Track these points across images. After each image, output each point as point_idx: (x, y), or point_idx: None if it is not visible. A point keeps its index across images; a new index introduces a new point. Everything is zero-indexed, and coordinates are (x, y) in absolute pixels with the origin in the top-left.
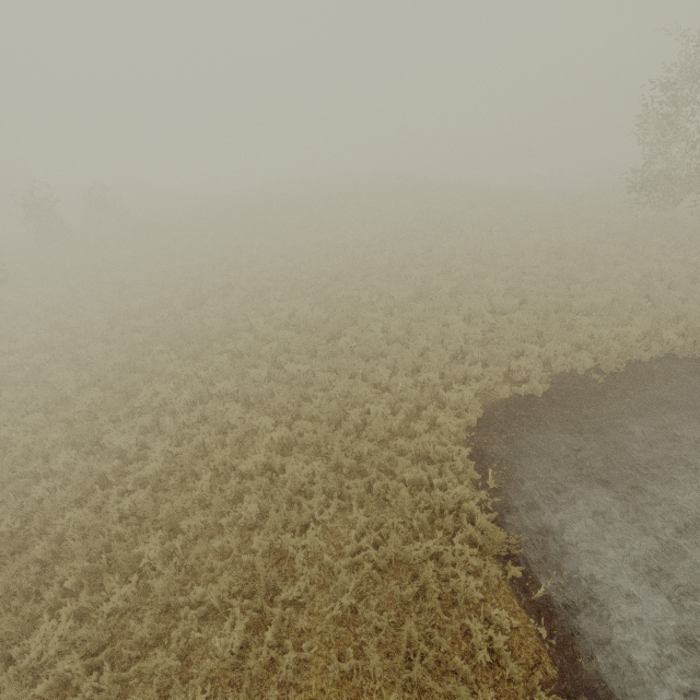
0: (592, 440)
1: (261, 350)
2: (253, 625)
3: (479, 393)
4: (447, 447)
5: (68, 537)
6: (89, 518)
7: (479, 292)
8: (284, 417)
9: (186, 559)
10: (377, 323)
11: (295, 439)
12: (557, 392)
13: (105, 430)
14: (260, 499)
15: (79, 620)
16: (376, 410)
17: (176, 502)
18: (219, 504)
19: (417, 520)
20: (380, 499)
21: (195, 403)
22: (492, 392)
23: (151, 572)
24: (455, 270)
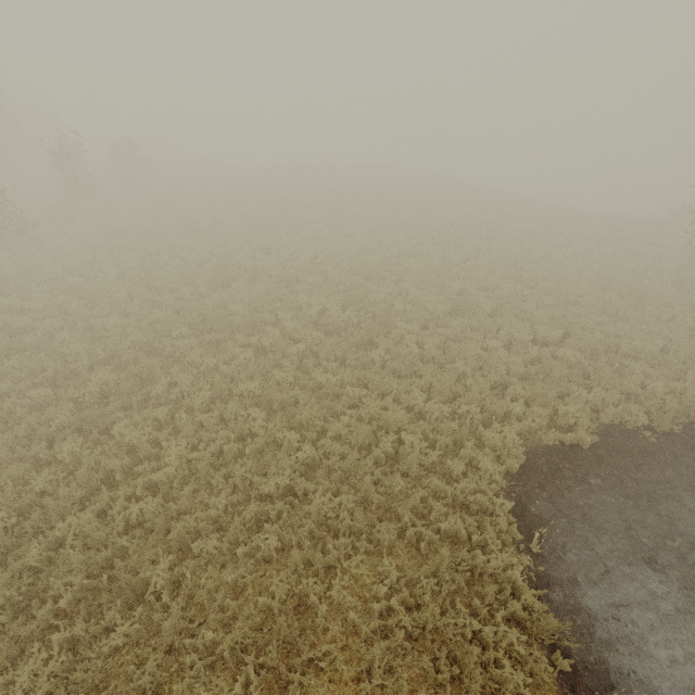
0: (643, 509)
1: (288, 350)
2: (265, 684)
3: (519, 434)
4: (487, 497)
5: (66, 540)
6: (92, 527)
7: (520, 316)
8: (310, 432)
9: (194, 588)
10: (412, 336)
11: (319, 458)
12: (604, 445)
13: (116, 418)
14: (280, 527)
15: (71, 647)
16: (410, 439)
17: (190, 522)
18: (236, 530)
19: (452, 580)
20: (410, 546)
21: (213, 399)
22: (534, 435)
23: (156, 602)
24: (493, 287)
